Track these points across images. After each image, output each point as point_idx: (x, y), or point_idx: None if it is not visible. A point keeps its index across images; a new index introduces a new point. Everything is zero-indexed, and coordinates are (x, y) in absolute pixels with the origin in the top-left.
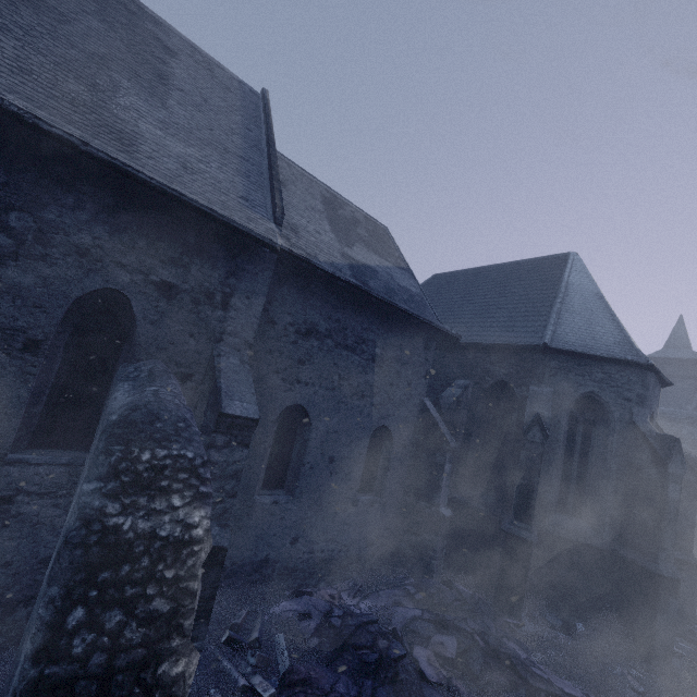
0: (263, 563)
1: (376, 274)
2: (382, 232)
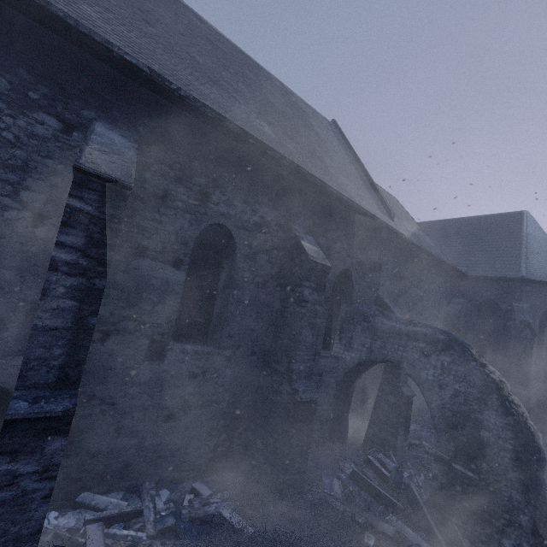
0: None
1: (419, 238)
2: (397, 203)
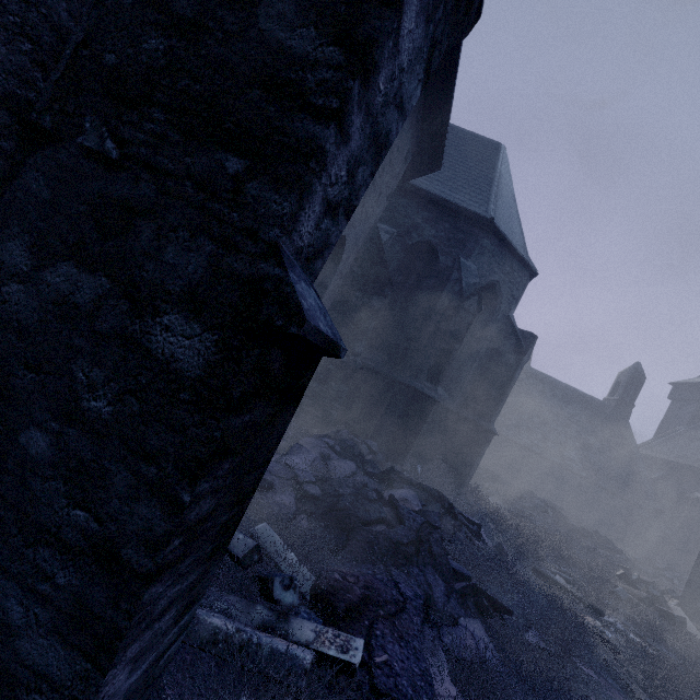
0: None
1: None
2: None
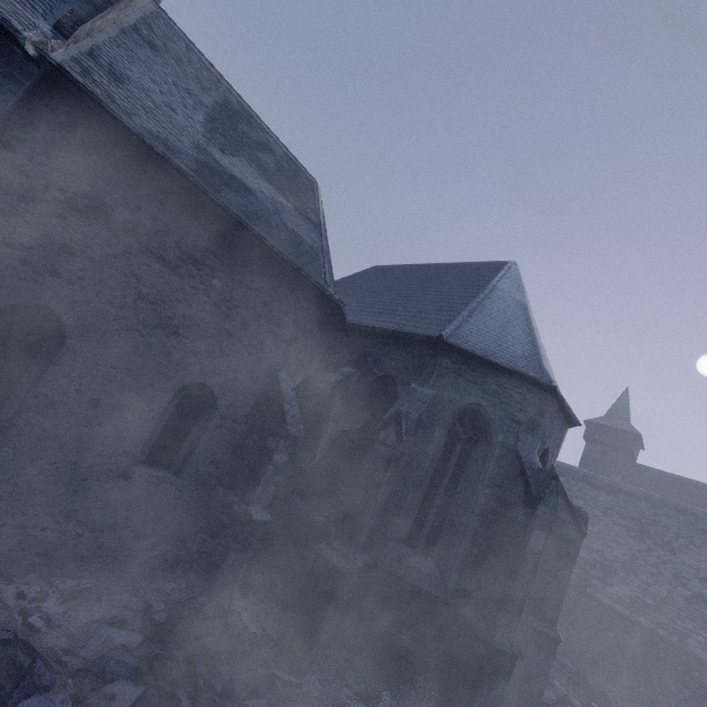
0: None
1: (248, 195)
2: (305, 180)
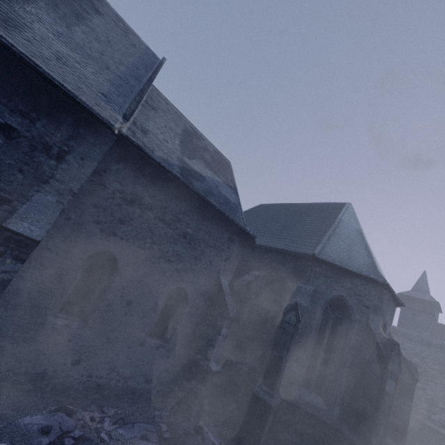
0: (39, 376)
1: (203, 180)
2: (225, 163)
